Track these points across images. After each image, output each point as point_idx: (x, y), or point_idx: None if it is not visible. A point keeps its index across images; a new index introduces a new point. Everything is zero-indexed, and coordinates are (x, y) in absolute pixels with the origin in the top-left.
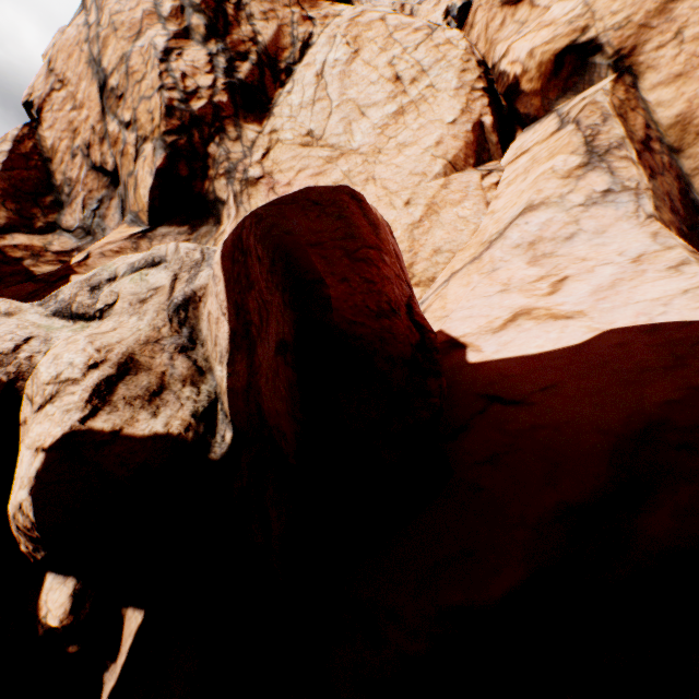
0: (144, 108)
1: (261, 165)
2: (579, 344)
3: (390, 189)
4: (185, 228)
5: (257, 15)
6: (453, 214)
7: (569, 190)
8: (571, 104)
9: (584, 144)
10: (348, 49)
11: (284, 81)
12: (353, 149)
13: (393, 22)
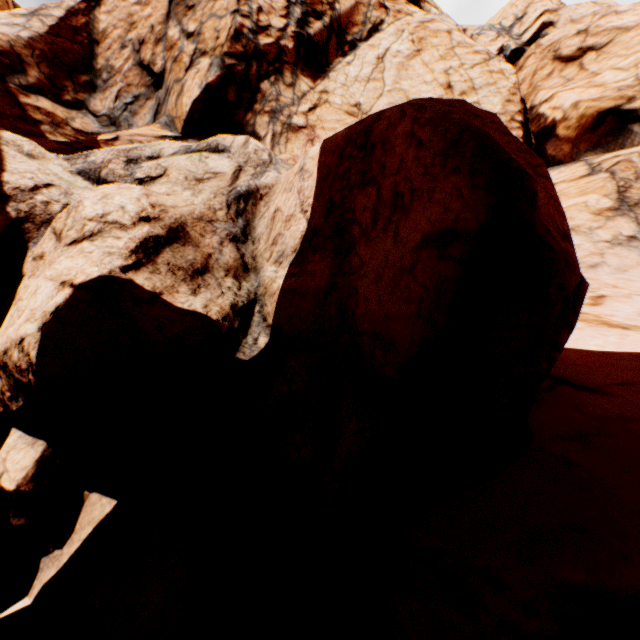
0: (212, 25)
1: (306, 117)
2: None
3: None
4: None
5: None
6: None
7: (598, 226)
8: (603, 158)
9: (617, 192)
10: (412, 46)
11: (346, 52)
12: None
13: (458, 38)
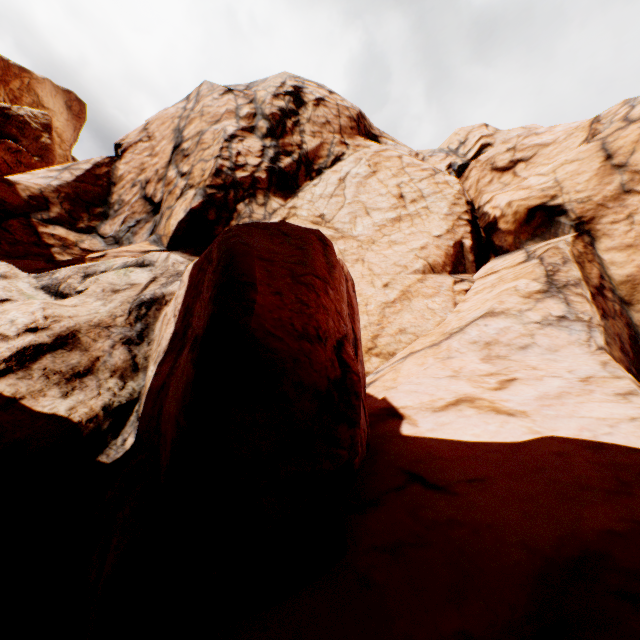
0: (200, 166)
1: None
2: (517, 442)
3: (374, 271)
4: (195, 258)
5: (307, 132)
6: (423, 304)
7: (528, 308)
8: (538, 246)
9: (545, 276)
10: (369, 169)
11: (314, 177)
12: (353, 235)
13: (407, 161)
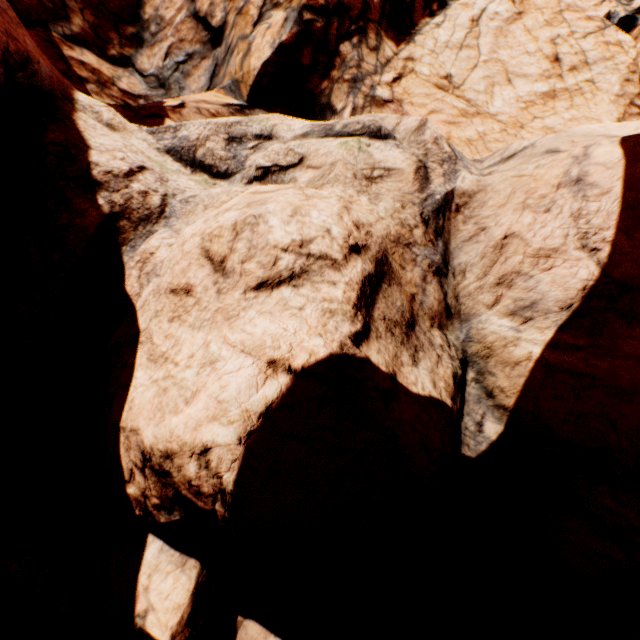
0: None
1: (391, 88)
2: None
3: None
4: None
5: None
6: None
7: None
8: None
9: None
10: (512, 7)
11: (434, 11)
12: (489, 112)
13: None
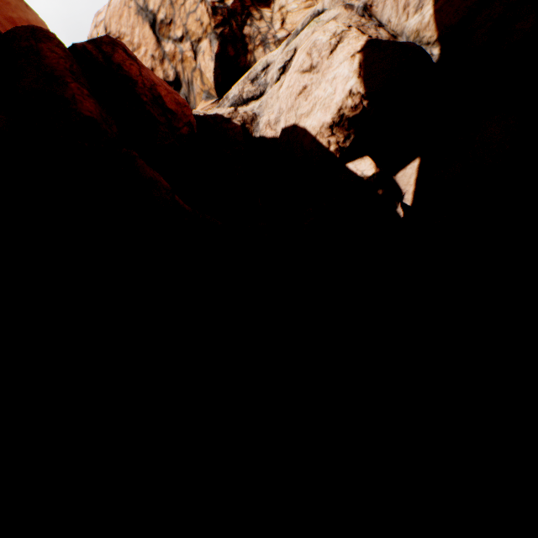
0: (192, 20)
1: (283, 29)
2: None
3: None
4: None
5: None
6: None
7: None
8: None
9: None
10: None
11: None
12: None
13: None
